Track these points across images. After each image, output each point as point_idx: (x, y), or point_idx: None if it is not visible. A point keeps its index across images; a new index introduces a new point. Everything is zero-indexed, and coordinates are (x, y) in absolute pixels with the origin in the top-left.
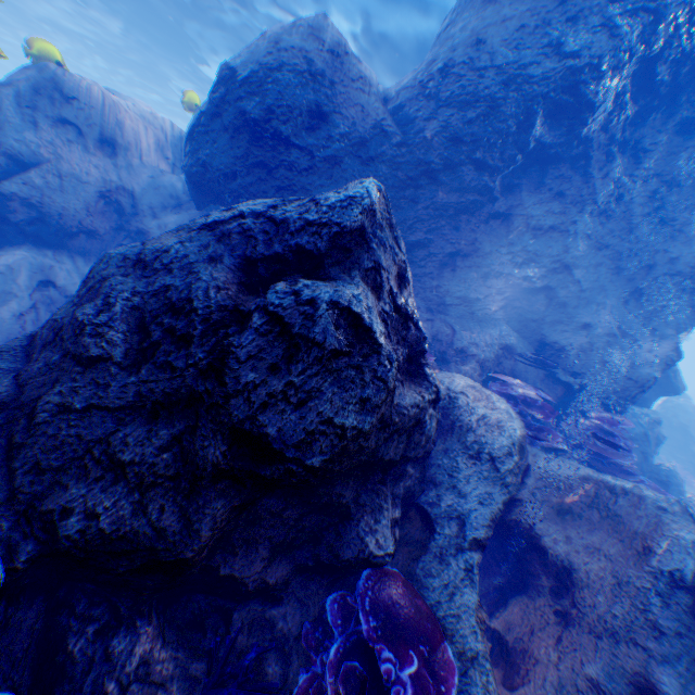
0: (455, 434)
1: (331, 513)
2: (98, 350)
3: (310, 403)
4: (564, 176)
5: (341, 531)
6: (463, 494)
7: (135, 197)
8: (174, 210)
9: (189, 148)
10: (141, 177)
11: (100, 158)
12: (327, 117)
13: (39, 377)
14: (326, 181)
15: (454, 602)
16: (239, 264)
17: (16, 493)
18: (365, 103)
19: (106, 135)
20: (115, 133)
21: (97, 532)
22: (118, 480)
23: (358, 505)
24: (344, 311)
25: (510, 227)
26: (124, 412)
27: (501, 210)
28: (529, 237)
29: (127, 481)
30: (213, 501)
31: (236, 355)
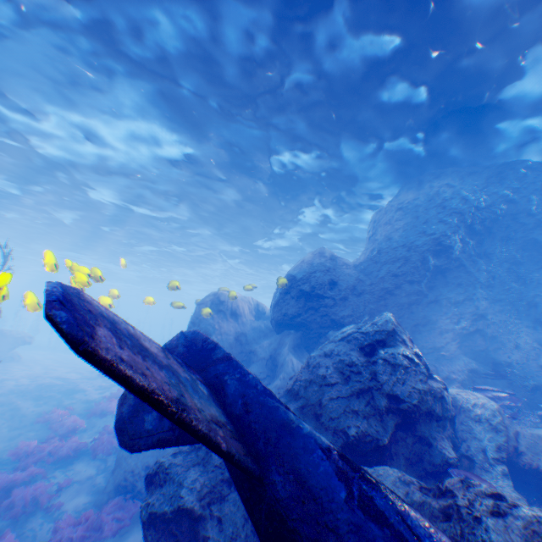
0: (462, 413)
1: (421, 441)
2: (332, 380)
3: (404, 381)
4: (455, 275)
5: (428, 450)
6: (479, 438)
7: (245, 334)
8: (262, 335)
9: (274, 307)
10: (245, 324)
11: (231, 320)
12: (335, 282)
13: (312, 395)
14: (342, 307)
15: (497, 482)
16: (357, 347)
17: (327, 427)
18: (349, 272)
19: (232, 310)
20: (235, 308)
21: (359, 430)
22: (357, 416)
23: (430, 437)
24: (400, 353)
25: (440, 304)
26: (348, 397)
27: (430, 297)
28: (452, 306)
29: (359, 416)
30: (386, 419)
31: (377, 371)
